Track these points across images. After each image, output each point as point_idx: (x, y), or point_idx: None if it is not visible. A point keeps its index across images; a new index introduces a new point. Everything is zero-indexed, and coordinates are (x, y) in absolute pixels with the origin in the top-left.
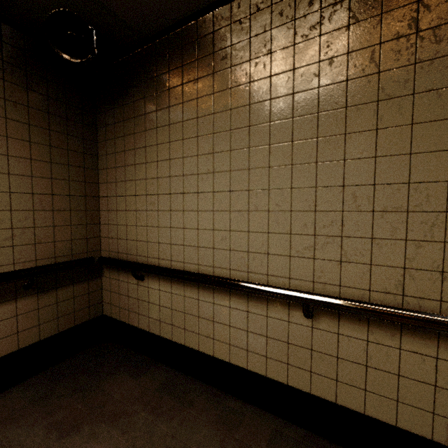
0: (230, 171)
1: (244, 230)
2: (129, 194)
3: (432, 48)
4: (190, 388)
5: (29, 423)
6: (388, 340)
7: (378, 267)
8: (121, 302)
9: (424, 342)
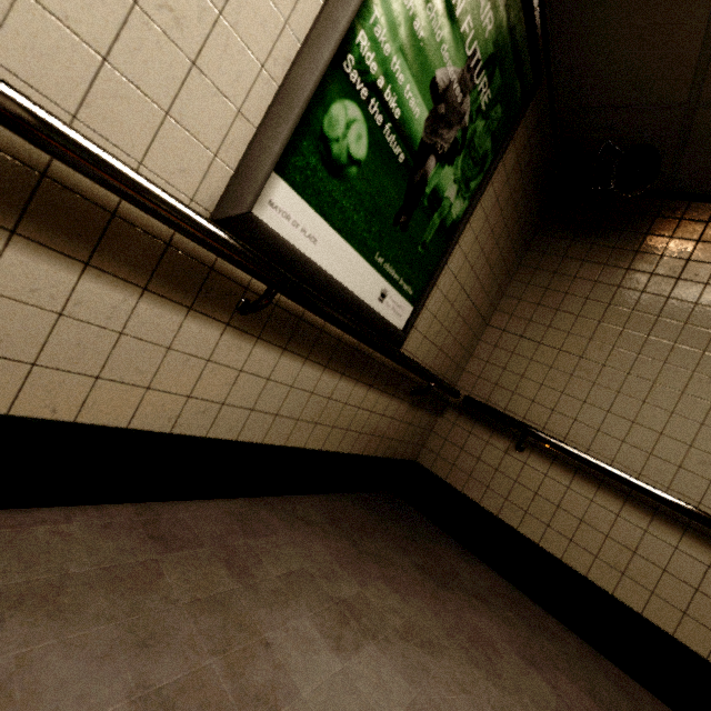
0: None
1: None
2: (548, 345)
3: None
4: (545, 617)
5: (390, 548)
6: None
7: None
8: (461, 460)
9: None
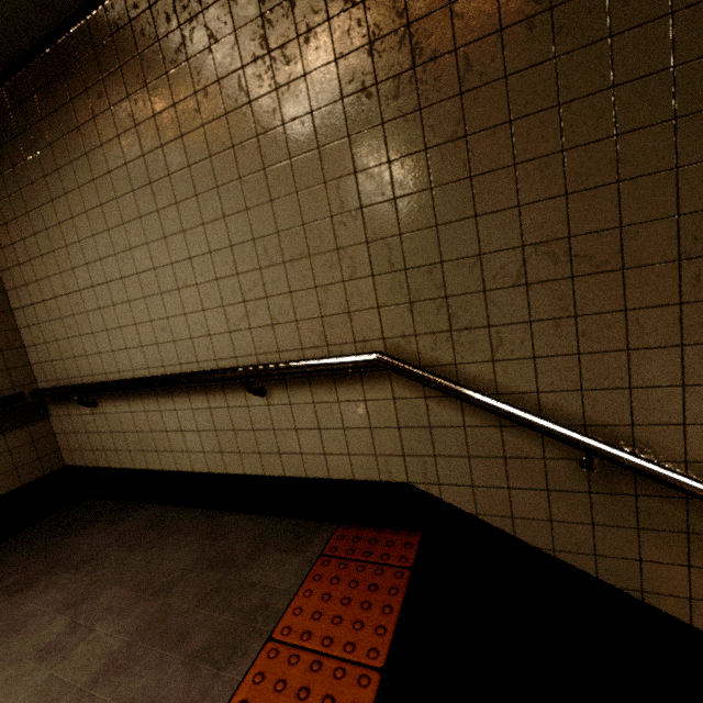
0: (147, 244)
1: (181, 313)
2: (48, 298)
3: (285, 71)
4: (182, 518)
5: None
6: (328, 396)
7: (302, 322)
8: (81, 442)
9: (353, 388)
